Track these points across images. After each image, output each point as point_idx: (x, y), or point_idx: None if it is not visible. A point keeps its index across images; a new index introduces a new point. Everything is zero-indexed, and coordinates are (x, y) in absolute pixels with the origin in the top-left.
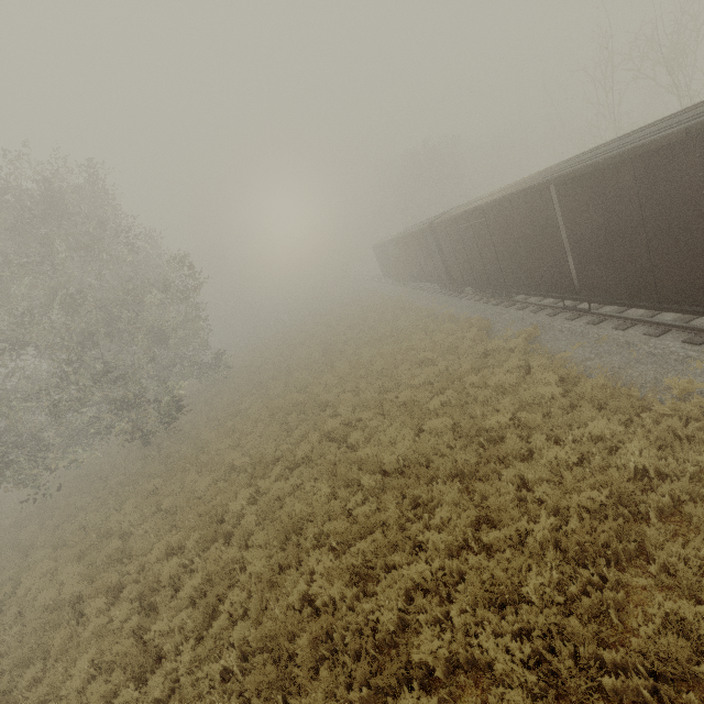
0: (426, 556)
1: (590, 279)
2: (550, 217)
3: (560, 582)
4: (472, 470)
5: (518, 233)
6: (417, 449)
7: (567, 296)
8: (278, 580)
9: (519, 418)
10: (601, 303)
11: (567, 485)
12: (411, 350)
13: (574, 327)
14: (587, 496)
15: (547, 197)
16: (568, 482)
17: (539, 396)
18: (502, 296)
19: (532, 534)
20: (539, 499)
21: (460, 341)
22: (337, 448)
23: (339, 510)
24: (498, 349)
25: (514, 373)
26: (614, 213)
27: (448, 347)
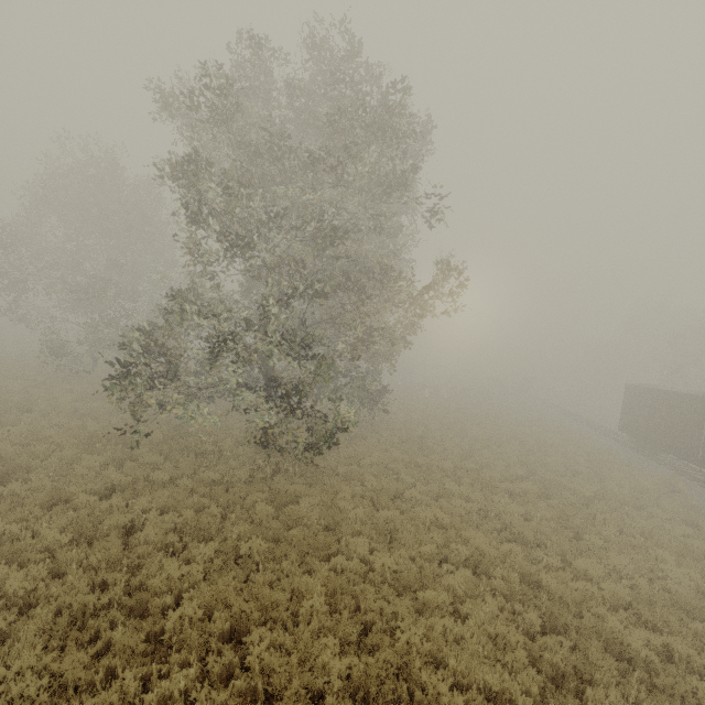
0: None
1: None
2: None
3: None
4: None
5: None
6: None
7: None
8: None
9: None
10: None
11: None
12: None
13: None
14: None
15: None
16: None
17: None
18: None
19: None
20: None
21: None
22: None
23: None
24: None
25: None
26: None
27: None
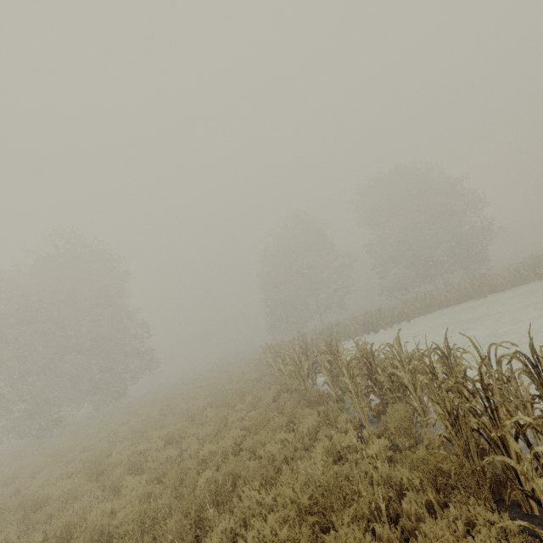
0: None
1: None
2: None
3: None
4: None
5: None
6: None
7: None
8: None
9: None
10: None
11: None
12: None
13: None
14: None
15: None
16: None
17: None
18: None
19: None
20: None
21: None
22: None
23: None
24: None
25: None
26: None
27: None
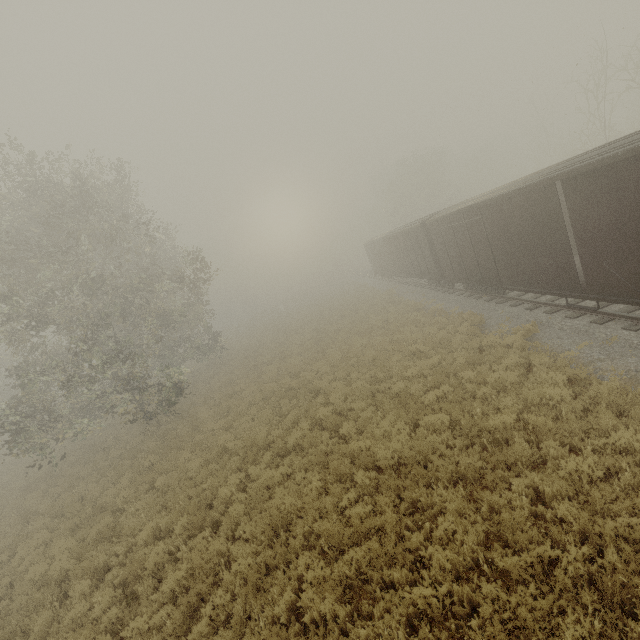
0: (429, 574)
1: (599, 277)
2: (555, 213)
3: (602, 633)
4: (476, 474)
5: (517, 230)
6: (414, 446)
7: (570, 293)
8: (264, 586)
9: (527, 420)
10: (612, 301)
11: (594, 505)
12: (402, 341)
13: (577, 325)
14: (626, 523)
15: (552, 193)
16: (597, 502)
17: (546, 397)
18: (494, 292)
19: (560, 564)
20: (558, 518)
21: (452, 335)
22: (328, 437)
23: (330, 508)
24: (494, 344)
25: (515, 371)
26: (632, 208)
27: (439, 340)
